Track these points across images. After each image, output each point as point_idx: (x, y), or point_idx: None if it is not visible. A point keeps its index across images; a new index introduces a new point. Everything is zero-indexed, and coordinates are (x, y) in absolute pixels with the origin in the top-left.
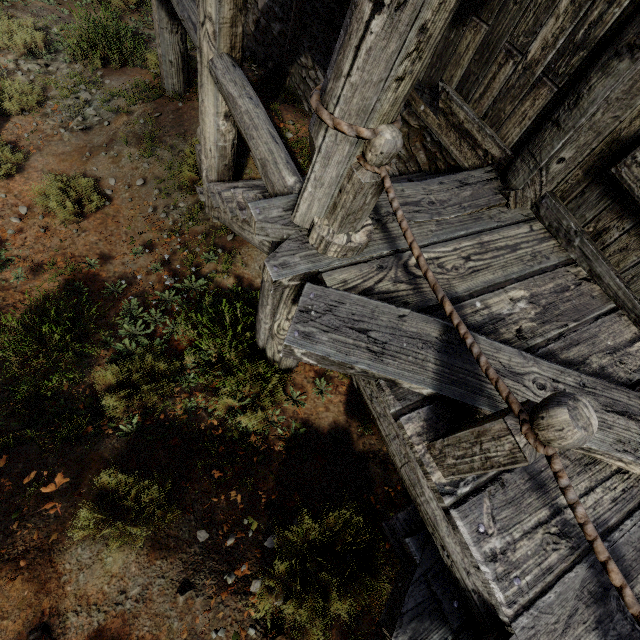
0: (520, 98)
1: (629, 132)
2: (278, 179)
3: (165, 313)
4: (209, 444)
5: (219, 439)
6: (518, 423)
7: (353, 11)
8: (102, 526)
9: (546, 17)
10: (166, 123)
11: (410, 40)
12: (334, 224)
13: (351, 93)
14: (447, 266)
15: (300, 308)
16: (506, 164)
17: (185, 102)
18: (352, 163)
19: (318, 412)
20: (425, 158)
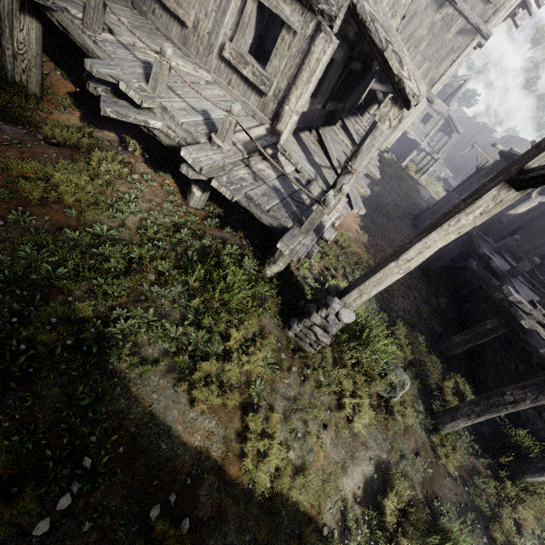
0: None
1: None
2: None
3: None
4: None
5: None
6: None
7: None
8: None
9: None
10: None
11: None
12: None
13: None
14: None
15: None
16: None
17: None
18: None
19: (63, 120)
20: None
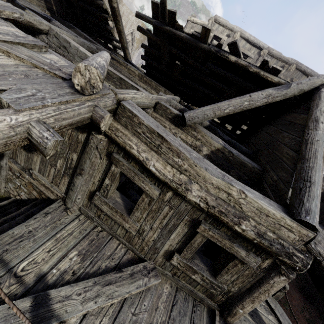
0: (60, 178)
1: (92, 190)
2: None
3: None
4: None
5: None
6: None
7: None
8: None
9: None
10: None
11: None
12: None
13: None
14: (39, 261)
15: None
16: (64, 199)
17: None
18: None
19: None
20: (36, 193)
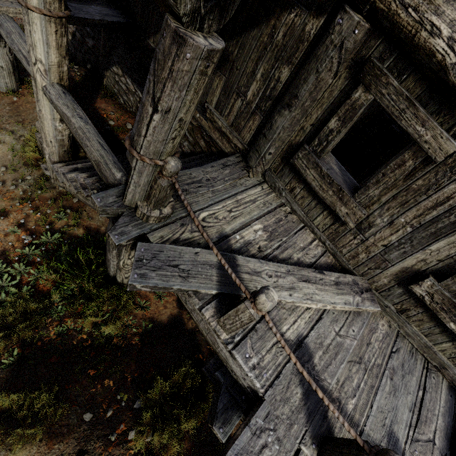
0: (247, 119)
1: (295, 142)
2: (110, 175)
3: (27, 264)
4: (82, 353)
5: (89, 347)
6: (250, 303)
7: (143, 107)
8: (3, 438)
9: (252, 80)
10: (4, 113)
11: (175, 125)
12: (150, 205)
13: (148, 145)
14: (220, 217)
15: (136, 259)
16: (246, 153)
17: (19, 97)
18: (155, 174)
19: (159, 311)
20: (204, 144)
